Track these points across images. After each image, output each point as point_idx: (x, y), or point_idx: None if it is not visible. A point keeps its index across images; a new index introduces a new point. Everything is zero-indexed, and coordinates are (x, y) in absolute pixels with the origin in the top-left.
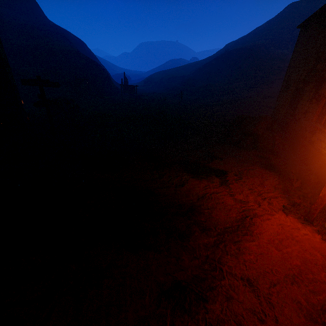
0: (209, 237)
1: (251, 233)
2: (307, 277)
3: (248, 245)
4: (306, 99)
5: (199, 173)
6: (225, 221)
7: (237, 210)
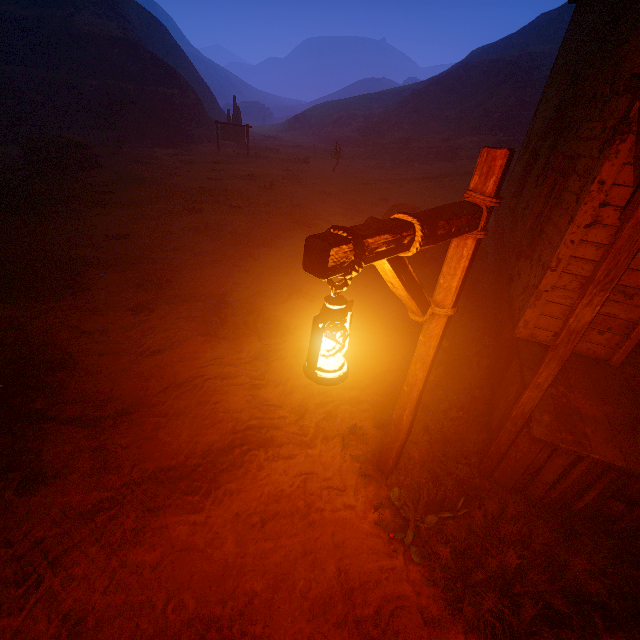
0: (96, 489)
1: (212, 490)
2: (247, 633)
3: (174, 521)
4: (534, 176)
5: (227, 328)
6: (177, 451)
7: (234, 425)
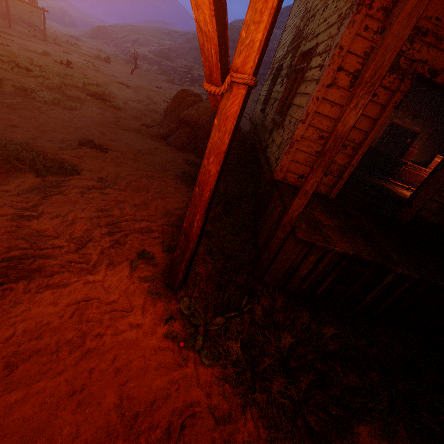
0: None
1: None
2: None
3: None
4: (280, 81)
5: None
6: None
7: None
